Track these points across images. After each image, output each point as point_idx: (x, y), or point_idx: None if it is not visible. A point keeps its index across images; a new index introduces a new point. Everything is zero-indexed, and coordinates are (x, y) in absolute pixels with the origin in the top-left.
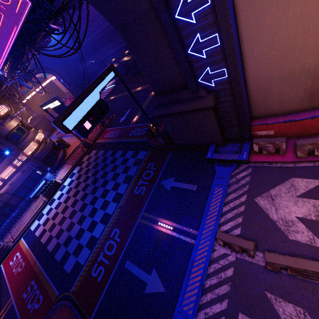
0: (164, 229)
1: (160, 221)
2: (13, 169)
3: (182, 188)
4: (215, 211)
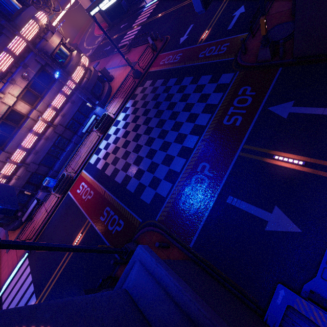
0: (286, 164)
1: (277, 154)
2: (64, 98)
3: (312, 114)
4: None
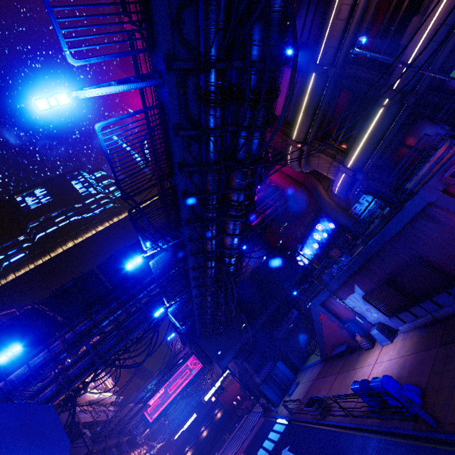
0: None
1: None
2: None
3: None
4: None
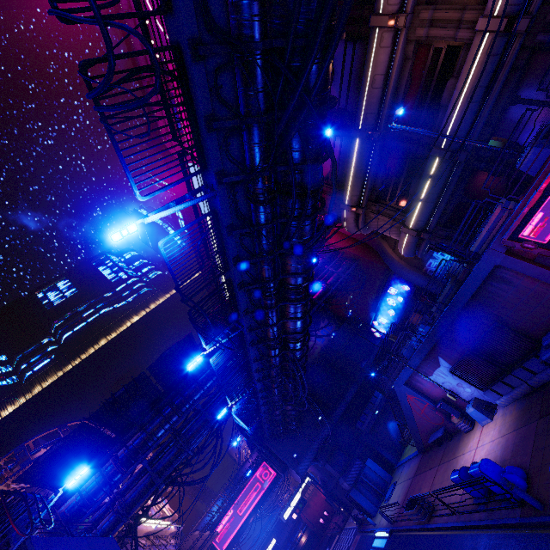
0: None
1: None
2: None
3: None
4: None
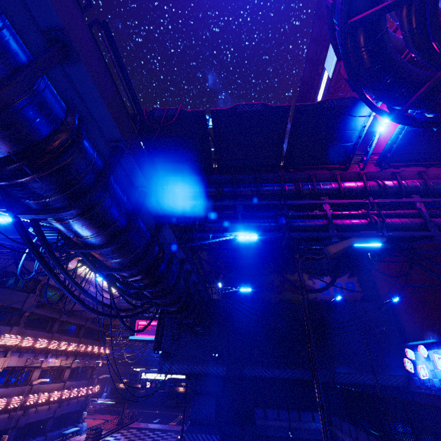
0: None
1: None
2: (85, 392)
3: None
4: None
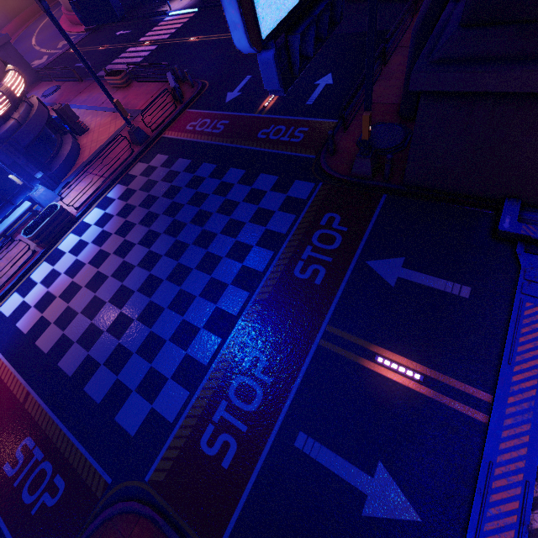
0: (395, 375)
1: (381, 353)
2: None
3: (431, 288)
4: (533, 356)
